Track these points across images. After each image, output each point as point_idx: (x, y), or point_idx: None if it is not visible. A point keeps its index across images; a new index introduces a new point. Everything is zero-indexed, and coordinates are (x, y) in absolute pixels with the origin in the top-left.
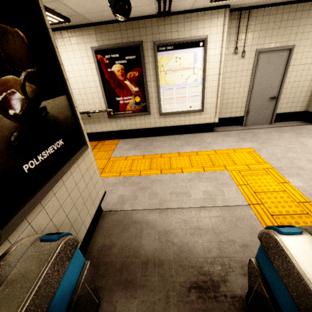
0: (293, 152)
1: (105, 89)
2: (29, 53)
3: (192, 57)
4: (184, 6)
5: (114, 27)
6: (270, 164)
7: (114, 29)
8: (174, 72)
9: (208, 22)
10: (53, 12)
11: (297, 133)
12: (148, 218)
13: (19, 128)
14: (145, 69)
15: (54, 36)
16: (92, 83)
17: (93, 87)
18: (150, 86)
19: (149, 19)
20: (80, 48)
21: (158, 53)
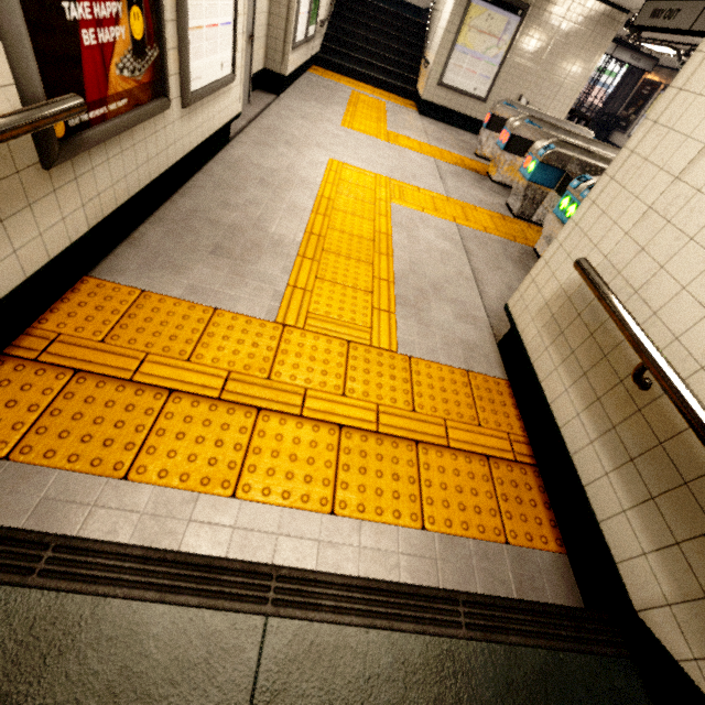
0: (355, 150)
1: None
2: None
3: None
4: None
5: None
6: (381, 175)
7: None
8: None
9: None
10: None
11: (303, 118)
12: (494, 296)
13: None
14: None
15: None
16: None
17: None
18: None
19: None
20: None
21: None
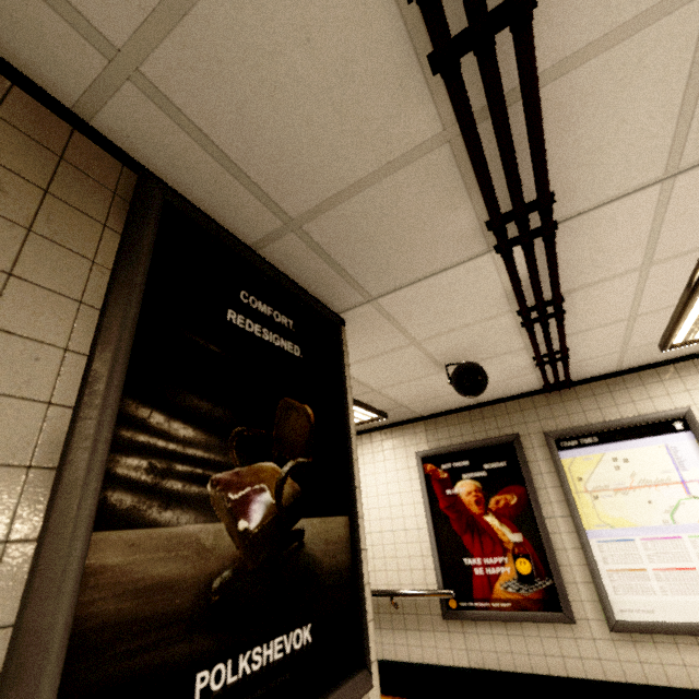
0: None
1: (437, 535)
2: (310, 437)
3: (663, 456)
4: (599, 367)
5: (460, 418)
6: None
7: (460, 420)
8: (620, 494)
9: (675, 383)
10: (365, 407)
11: None
12: None
13: (239, 564)
14: (532, 488)
15: (360, 441)
16: (411, 519)
17: (411, 529)
18: (555, 529)
19: (528, 397)
20: (396, 455)
21: (561, 453)
